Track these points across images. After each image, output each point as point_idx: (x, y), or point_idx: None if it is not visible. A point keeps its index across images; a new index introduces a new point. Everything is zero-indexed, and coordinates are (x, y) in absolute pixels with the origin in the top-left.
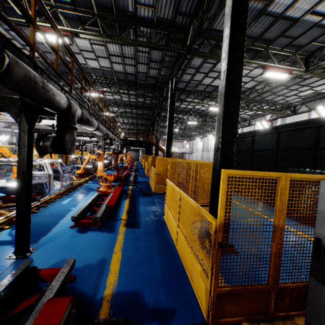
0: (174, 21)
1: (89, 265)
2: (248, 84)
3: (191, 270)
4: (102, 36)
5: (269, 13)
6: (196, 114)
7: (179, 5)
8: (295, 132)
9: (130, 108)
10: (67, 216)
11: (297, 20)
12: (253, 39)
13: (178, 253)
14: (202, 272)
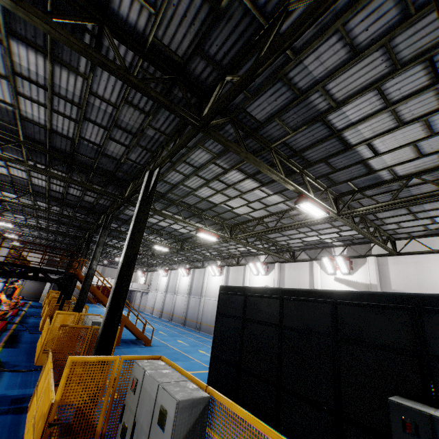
0: (188, 63)
1: None
2: (256, 212)
3: None
4: None
5: (327, 122)
6: (169, 236)
7: (208, 35)
8: (370, 311)
9: (48, 201)
10: None
11: (351, 147)
12: (291, 152)
13: None
14: None
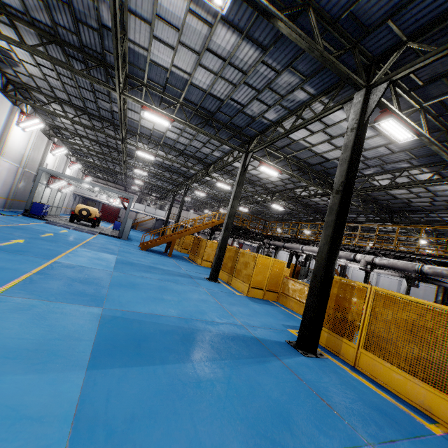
0: None
1: None
2: None
3: None
4: None
5: None
6: None
7: None
8: None
9: (293, 203)
10: None
11: None
12: None
13: None
14: None
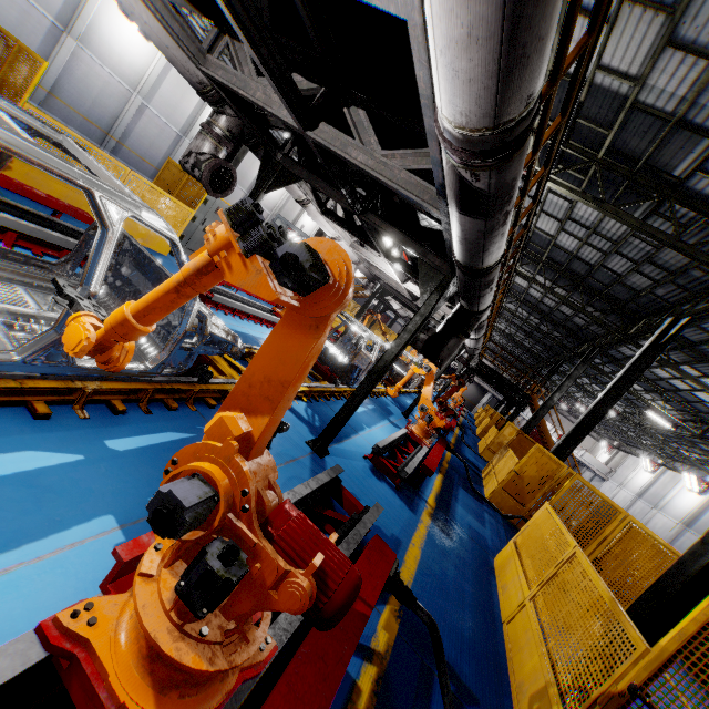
0: None
1: (382, 530)
2: None
3: (526, 682)
4: (583, 196)
5: None
6: (683, 407)
7: None
8: None
9: (531, 312)
10: (360, 434)
11: None
12: None
13: (504, 638)
14: (557, 699)
